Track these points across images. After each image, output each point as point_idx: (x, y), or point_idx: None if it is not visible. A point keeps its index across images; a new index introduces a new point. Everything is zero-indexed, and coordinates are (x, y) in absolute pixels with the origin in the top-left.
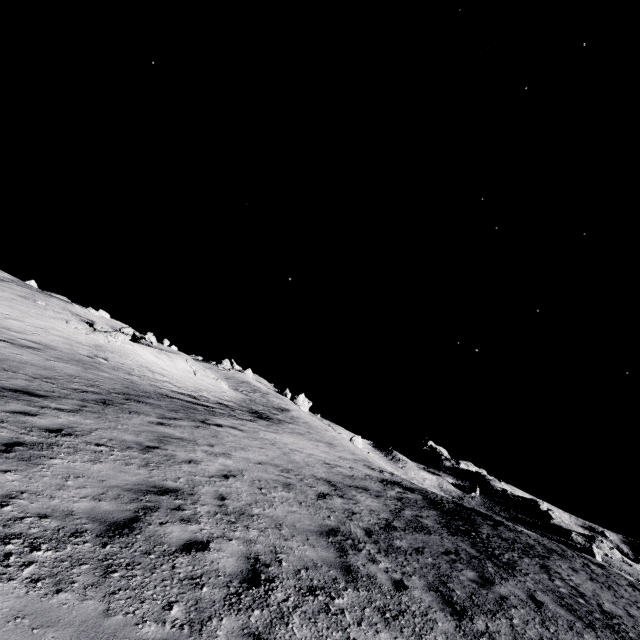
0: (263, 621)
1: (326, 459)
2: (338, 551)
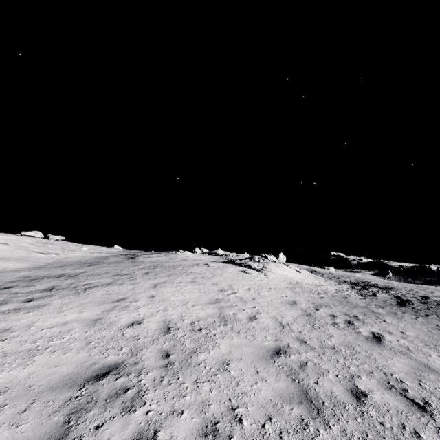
0: None
1: None
2: None
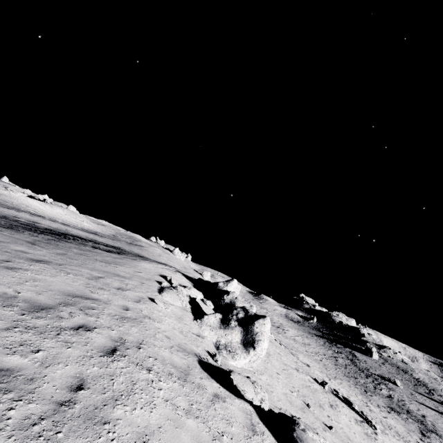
0: None
1: (75, 232)
2: None
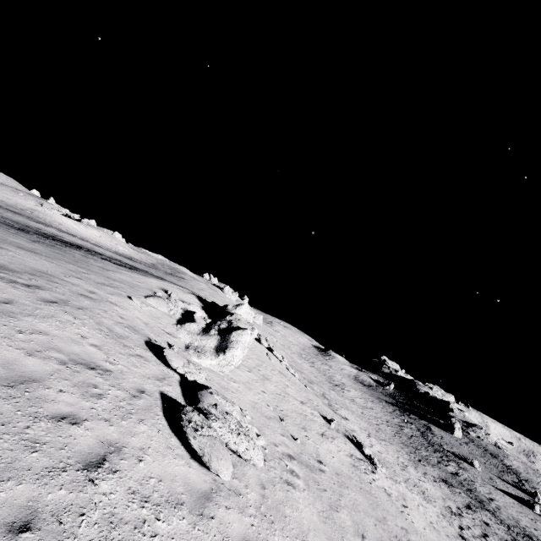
0: None
1: (102, 251)
2: None
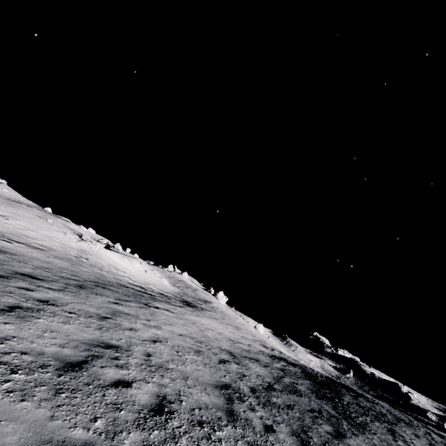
0: (159, 438)
1: (231, 337)
2: (226, 400)
